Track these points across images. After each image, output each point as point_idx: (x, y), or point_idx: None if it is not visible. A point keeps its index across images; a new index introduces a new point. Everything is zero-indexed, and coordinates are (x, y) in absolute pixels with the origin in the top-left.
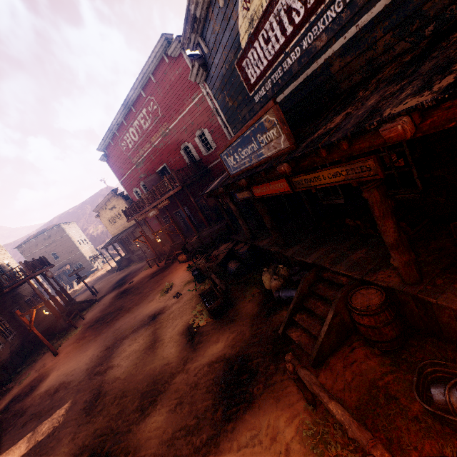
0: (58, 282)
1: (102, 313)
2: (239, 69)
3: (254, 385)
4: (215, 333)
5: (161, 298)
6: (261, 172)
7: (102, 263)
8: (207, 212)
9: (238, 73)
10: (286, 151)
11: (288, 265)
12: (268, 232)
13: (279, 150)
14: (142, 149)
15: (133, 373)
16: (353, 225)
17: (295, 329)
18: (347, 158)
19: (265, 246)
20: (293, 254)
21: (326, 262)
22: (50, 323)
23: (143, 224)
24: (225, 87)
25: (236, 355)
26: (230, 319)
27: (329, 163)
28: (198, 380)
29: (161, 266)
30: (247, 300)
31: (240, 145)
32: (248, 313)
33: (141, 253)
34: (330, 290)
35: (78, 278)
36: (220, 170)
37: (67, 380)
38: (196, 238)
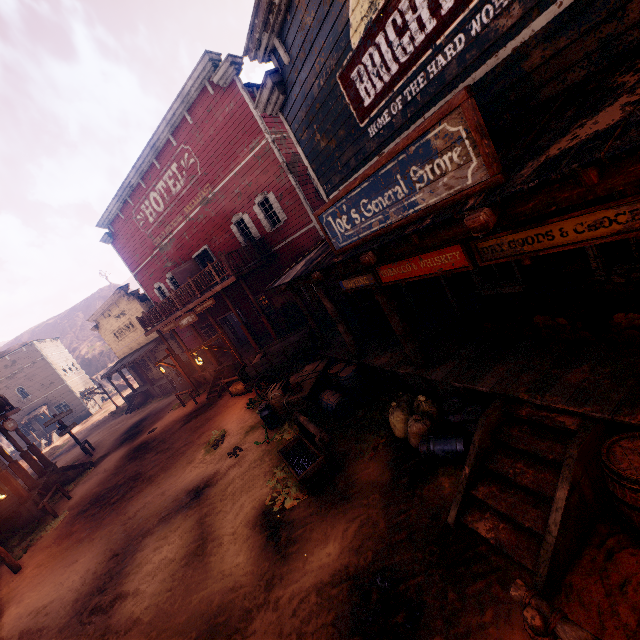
0: (25, 437)
1: (102, 486)
2: (344, 85)
3: (425, 639)
4: (317, 522)
5: (207, 458)
6: (413, 235)
7: (101, 400)
8: (271, 317)
9: (342, 91)
10: (478, 189)
11: (431, 396)
12: (385, 343)
13: (459, 190)
14: (170, 224)
15: (168, 610)
16: (551, 325)
17: (479, 514)
18: (639, 187)
19: (386, 366)
20: (446, 377)
21: (520, 389)
22: (8, 510)
23: (170, 338)
24: (315, 117)
25: (371, 570)
26: (341, 494)
27: (501, 227)
28: (301, 625)
29: (201, 403)
30: (366, 458)
31: (368, 192)
32: (374, 481)
33: (167, 383)
34: (541, 441)
35: (62, 428)
36: (292, 253)
37: (36, 627)
38: (260, 356)
